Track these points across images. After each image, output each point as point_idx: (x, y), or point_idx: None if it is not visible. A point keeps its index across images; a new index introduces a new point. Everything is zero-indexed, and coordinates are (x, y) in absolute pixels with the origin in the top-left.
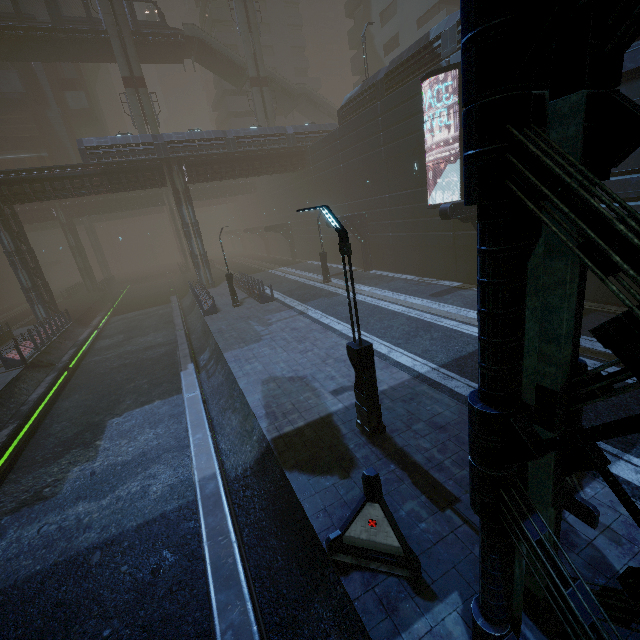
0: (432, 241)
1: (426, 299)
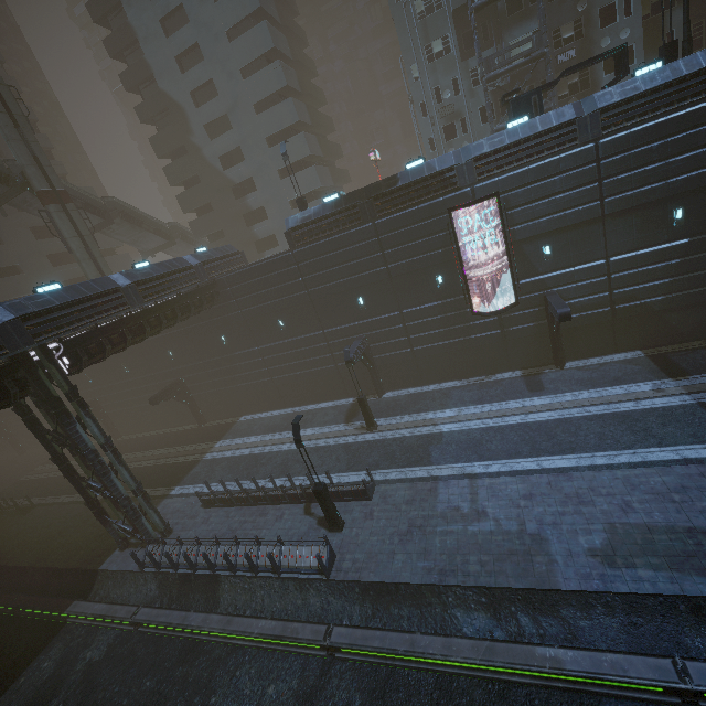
0: (476, 343)
1: (541, 396)
